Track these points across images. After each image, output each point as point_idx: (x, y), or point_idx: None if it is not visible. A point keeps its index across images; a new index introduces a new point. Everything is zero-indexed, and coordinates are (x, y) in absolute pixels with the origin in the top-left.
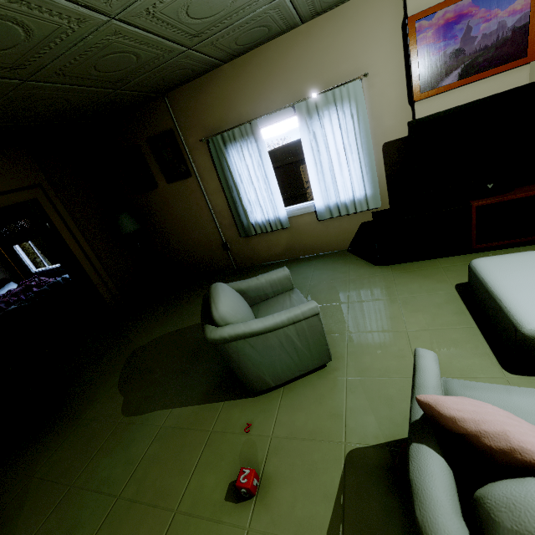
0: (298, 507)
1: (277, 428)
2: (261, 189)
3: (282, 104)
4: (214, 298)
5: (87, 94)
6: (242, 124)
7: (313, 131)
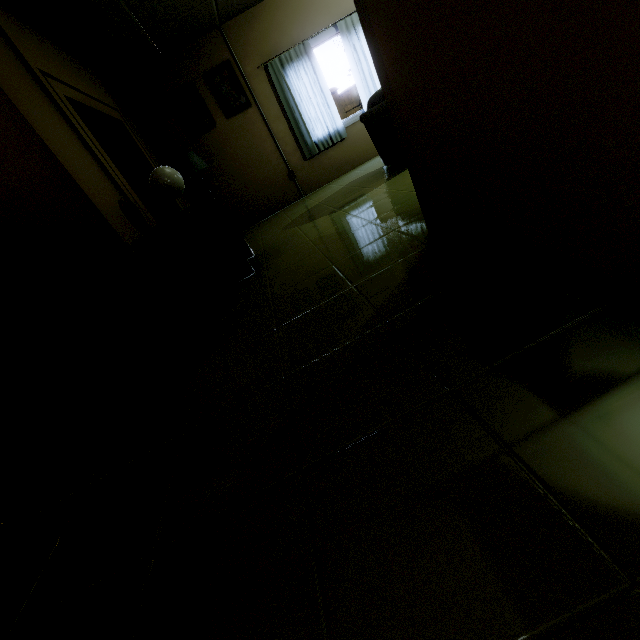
0: None
1: None
2: (319, 104)
3: (325, 26)
4: None
5: None
6: (297, 44)
7: (353, 45)
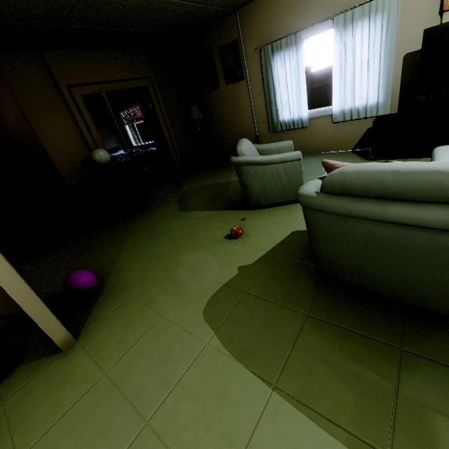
0: (258, 243)
1: (259, 221)
2: (292, 92)
3: (324, 17)
4: (240, 142)
5: (188, 8)
6: (289, 35)
7: (344, 42)
